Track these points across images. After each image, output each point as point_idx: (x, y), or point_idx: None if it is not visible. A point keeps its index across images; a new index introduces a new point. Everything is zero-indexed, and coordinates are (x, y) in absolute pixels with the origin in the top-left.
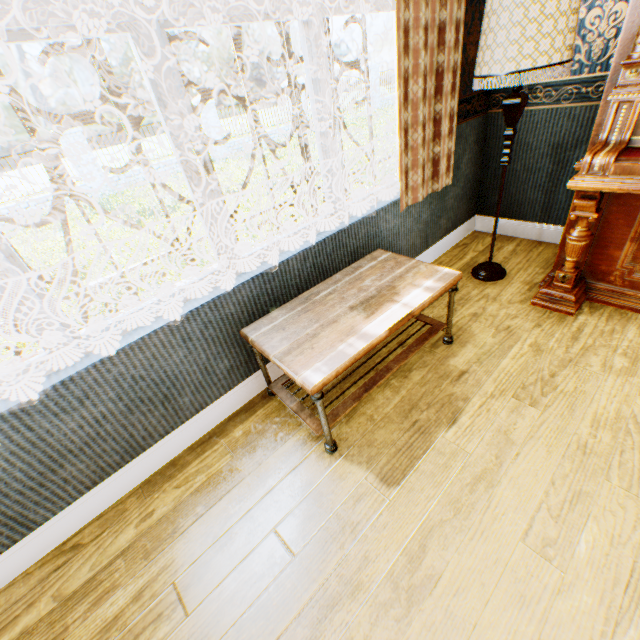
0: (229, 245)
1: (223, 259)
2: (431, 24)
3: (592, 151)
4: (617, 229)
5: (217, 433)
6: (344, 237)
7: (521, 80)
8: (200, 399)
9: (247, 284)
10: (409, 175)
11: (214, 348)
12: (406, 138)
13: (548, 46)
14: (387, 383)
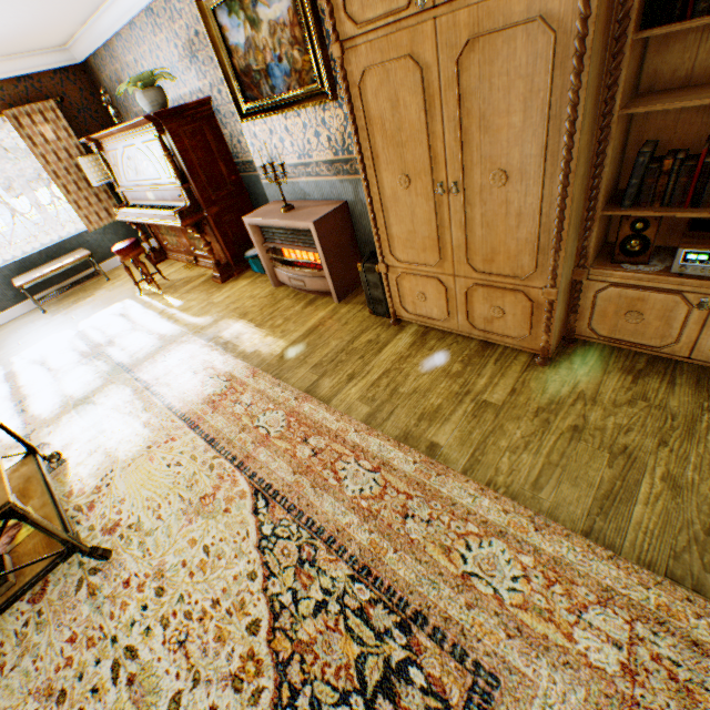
0: (3, 251)
1: (3, 256)
2: (71, 166)
3: (117, 208)
4: (156, 231)
5: (16, 319)
6: (63, 245)
7: (98, 185)
8: (5, 306)
9: (13, 264)
10: (91, 218)
11: (5, 287)
12: (79, 205)
13: (98, 176)
14: (79, 296)
